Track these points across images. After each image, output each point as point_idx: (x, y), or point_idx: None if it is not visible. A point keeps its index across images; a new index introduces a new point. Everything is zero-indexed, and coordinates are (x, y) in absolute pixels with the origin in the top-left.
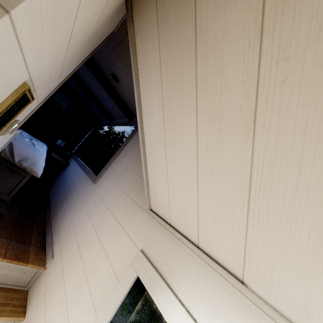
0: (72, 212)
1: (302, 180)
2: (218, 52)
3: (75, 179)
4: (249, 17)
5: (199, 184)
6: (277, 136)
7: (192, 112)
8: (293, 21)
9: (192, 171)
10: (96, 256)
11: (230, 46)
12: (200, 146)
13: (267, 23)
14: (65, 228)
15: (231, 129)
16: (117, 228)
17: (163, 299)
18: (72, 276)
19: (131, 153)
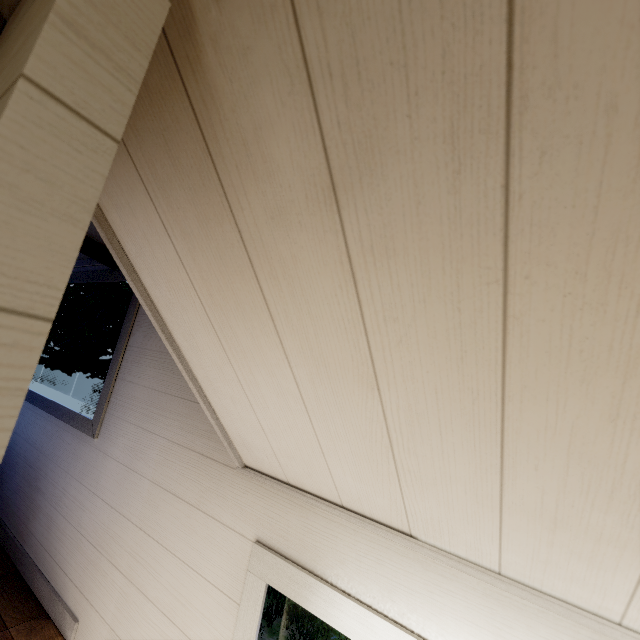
0: (71, 513)
1: (445, 442)
2: (294, 281)
3: (35, 436)
4: (330, 253)
5: (319, 438)
6: (407, 397)
7: (275, 348)
8: (392, 282)
9: (303, 422)
10: (176, 581)
11: (313, 280)
12: (305, 393)
13: (358, 271)
14: (73, 553)
15: (347, 380)
16: (194, 517)
17: (320, 600)
18: (143, 633)
19: (154, 351)
